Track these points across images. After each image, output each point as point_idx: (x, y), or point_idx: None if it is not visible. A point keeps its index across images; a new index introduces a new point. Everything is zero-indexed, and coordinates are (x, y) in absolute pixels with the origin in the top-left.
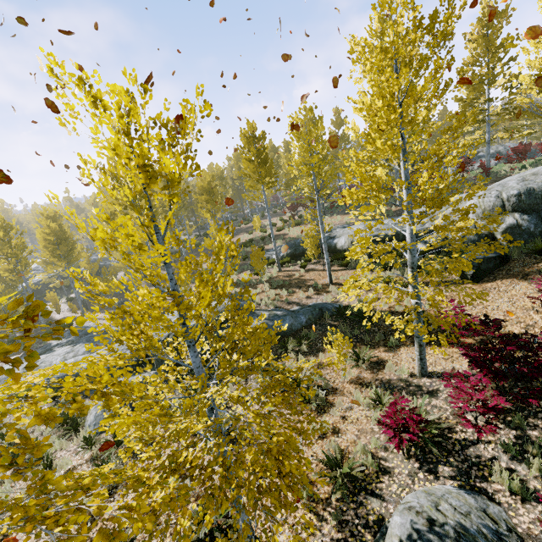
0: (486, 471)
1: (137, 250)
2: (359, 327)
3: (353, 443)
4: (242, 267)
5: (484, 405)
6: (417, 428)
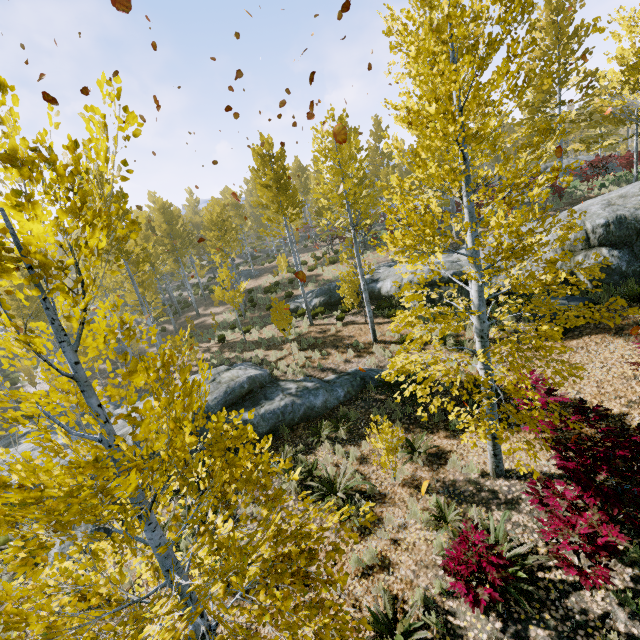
0: (598, 638)
1: (42, 363)
2: (412, 403)
3: (409, 584)
4: (265, 319)
5: (591, 540)
6: (499, 575)
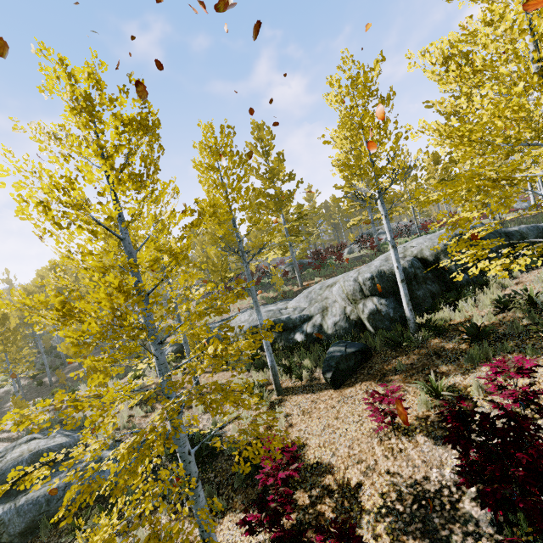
0: None
1: None
2: None
3: None
4: (128, 369)
5: None
6: None
